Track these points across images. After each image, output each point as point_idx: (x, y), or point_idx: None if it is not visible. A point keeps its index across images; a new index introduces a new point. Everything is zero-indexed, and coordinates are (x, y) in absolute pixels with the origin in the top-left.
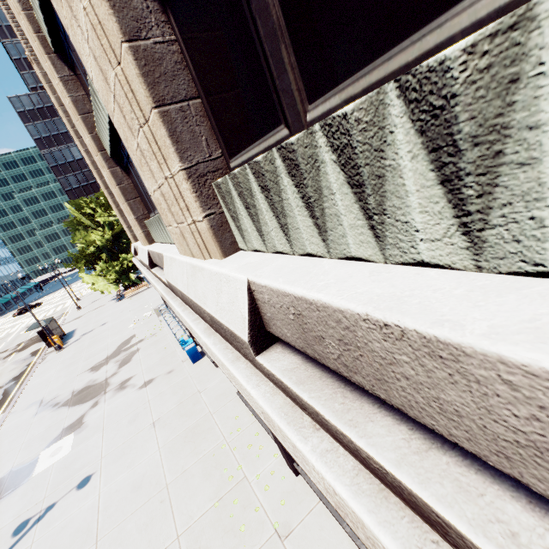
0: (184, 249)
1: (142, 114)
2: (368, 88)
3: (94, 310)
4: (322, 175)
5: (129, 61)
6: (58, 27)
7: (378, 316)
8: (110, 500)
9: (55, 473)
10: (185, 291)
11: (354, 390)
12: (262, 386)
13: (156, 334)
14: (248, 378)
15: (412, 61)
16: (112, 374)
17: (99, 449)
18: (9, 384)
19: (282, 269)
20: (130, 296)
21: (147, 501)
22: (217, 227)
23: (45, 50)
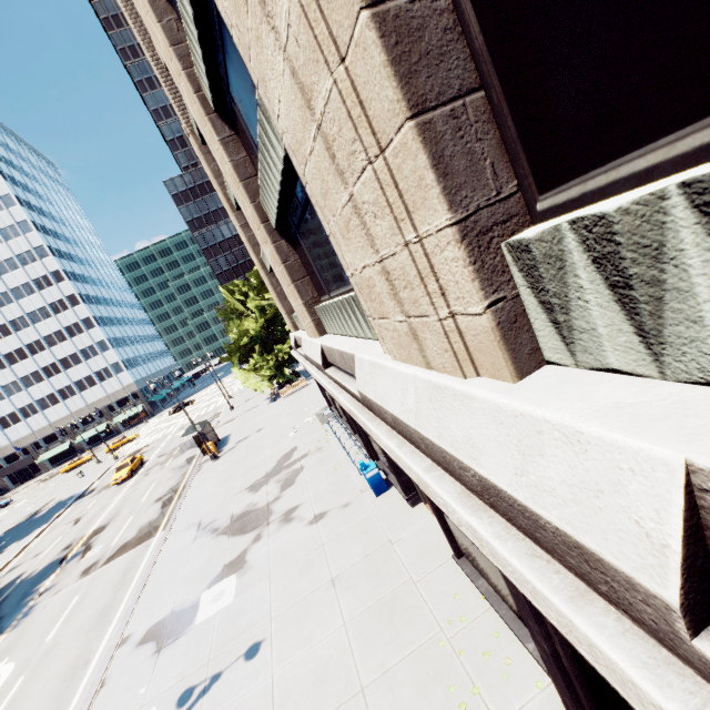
0: (408, 354)
1: (375, 140)
2: None
3: (248, 411)
4: None
5: (371, 41)
6: (220, 78)
7: None
8: (286, 690)
9: (218, 627)
10: (410, 420)
11: None
12: None
13: (322, 448)
14: (653, 674)
15: None
16: (274, 498)
17: (267, 604)
18: (168, 496)
19: None
20: (286, 395)
21: (336, 707)
22: (507, 324)
23: (205, 110)
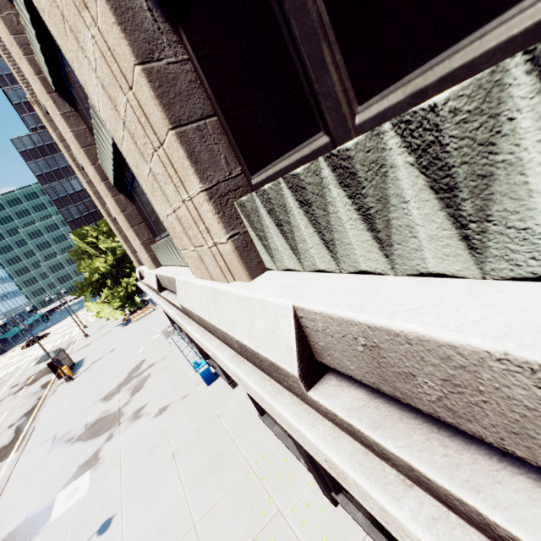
0: (202, 272)
1: (157, 137)
2: (447, 76)
3: (102, 336)
4: (390, 181)
5: (143, 83)
6: (59, 67)
7: (530, 356)
8: None
9: (73, 517)
10: (205, 316)
11: (454, 436)
12: (319, 426)
13: (166, 357)
14: (298, 417)
15: (518, 33)
16: (125, 403)
17: (118, 487)
18: (21, 421)
19: (335, 291)
20: (137, 320)
21: None
22: (242, 248)
23: (47, 89)
